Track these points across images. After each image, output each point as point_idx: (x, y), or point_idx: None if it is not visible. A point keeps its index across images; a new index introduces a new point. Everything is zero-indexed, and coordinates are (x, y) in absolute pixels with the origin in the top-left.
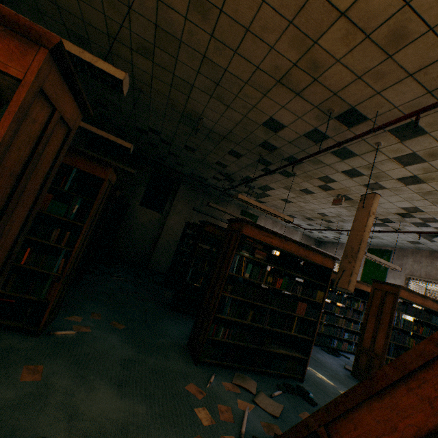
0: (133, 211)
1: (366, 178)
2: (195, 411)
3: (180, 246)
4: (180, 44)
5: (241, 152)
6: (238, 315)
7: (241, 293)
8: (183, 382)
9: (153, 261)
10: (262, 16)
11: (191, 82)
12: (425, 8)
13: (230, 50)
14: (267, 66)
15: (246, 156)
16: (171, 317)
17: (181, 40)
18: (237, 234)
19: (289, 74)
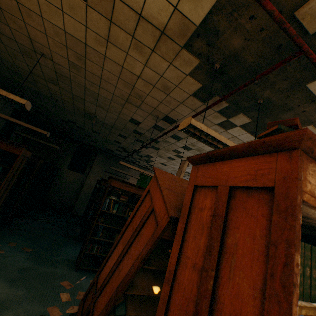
0: (62, 173)
1: (195, 151)
2: (60, 294)
3: (91, 196)
4: (71, 80)
5: (125, 135)
6: (108, 237)
7: (110, 223)
8: (61, 280)
9: (76, 208)
10: (105, 73)
11: (83, 98)
12: (169, 78)
13: (97, 85)
14: (117, 94)
15: (129, 137)
16: (73, 244)
17: (70, 79)
18: (108, 186)
19: (129, 98)
